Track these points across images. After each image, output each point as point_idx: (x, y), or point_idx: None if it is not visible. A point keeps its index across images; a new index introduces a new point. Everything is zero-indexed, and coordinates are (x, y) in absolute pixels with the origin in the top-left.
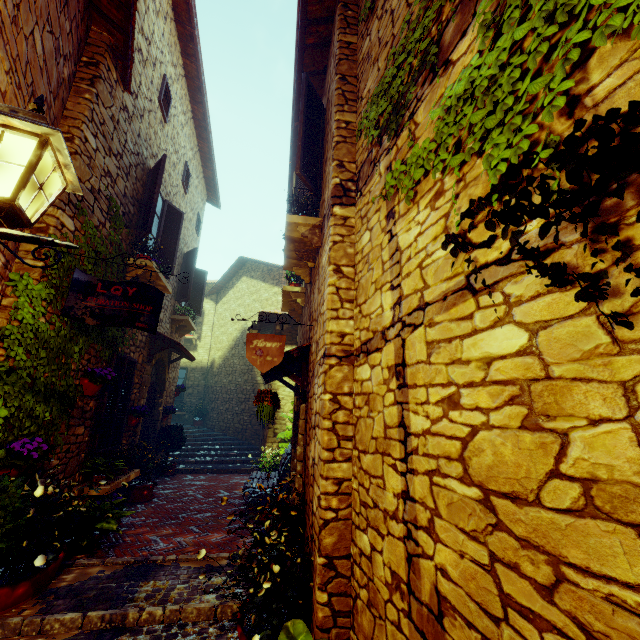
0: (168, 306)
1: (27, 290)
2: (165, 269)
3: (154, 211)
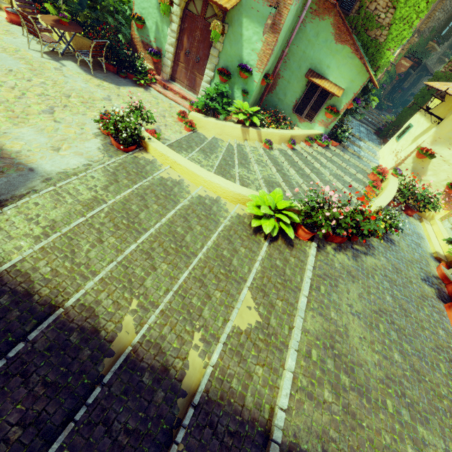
0: (440, 52)
1: (400, 57)
2: (442, 43)
3: (448, 25)
